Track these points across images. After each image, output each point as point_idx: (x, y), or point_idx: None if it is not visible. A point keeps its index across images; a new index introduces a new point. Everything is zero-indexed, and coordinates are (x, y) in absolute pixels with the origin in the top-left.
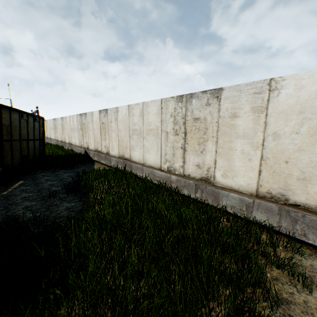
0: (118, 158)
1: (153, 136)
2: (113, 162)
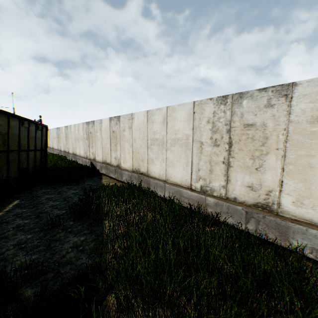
0: (132, 172)
1: (181, 148)
2: (125, 176)
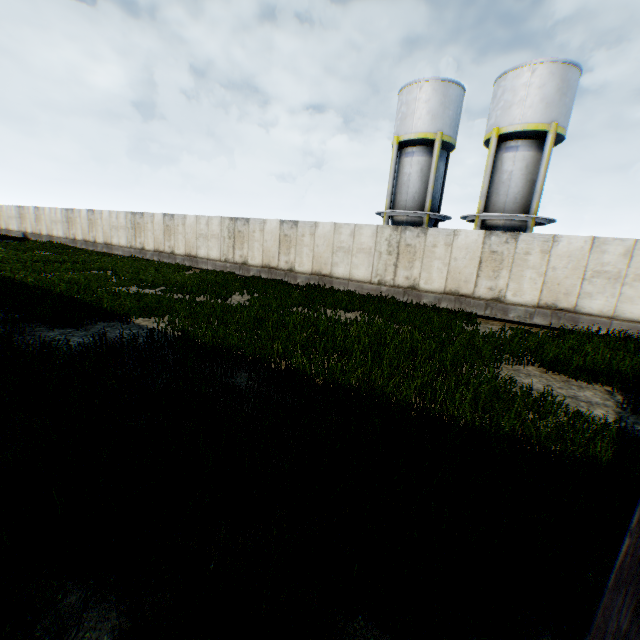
0: (48, 236)
1: (61, 224)
2: (46, 239)
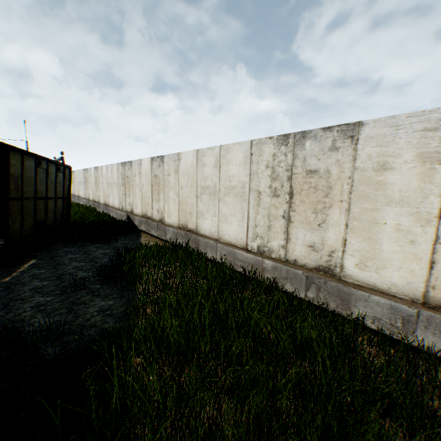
0: (178, 228)
1: (236, 198)
2: (170, 234)
